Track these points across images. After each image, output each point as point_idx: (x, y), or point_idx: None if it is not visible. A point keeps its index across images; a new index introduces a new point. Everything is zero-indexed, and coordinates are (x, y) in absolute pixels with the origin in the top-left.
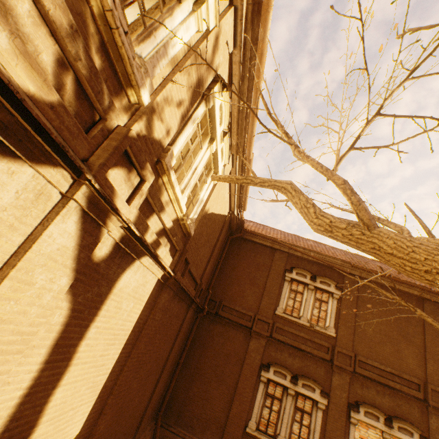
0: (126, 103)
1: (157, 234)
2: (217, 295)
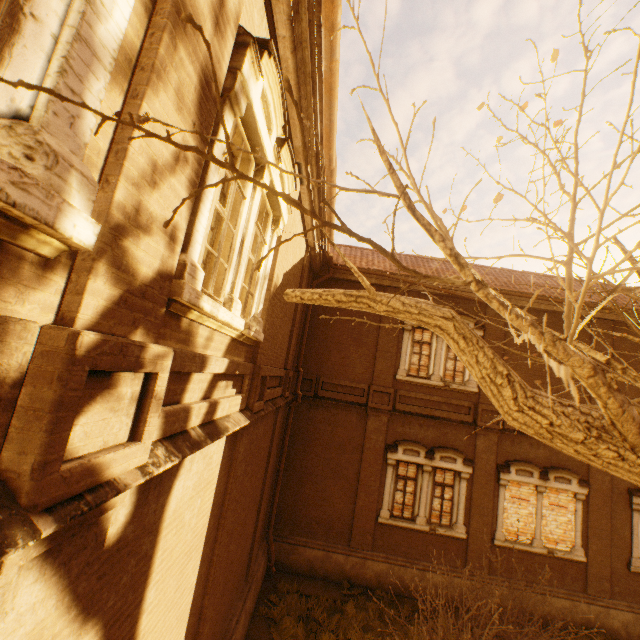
0: (35, 265)
1: (207, 393)
2: (311, 371)
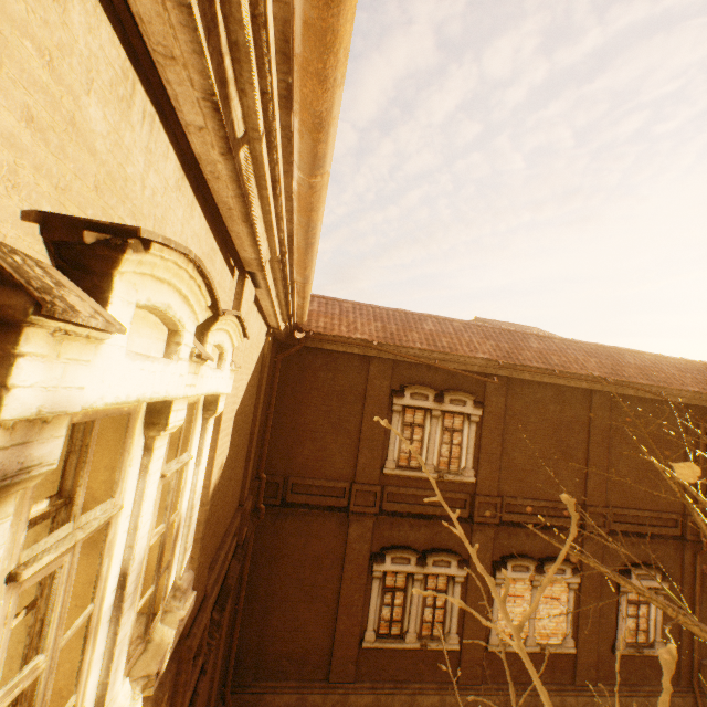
0: None
1: None
2: (277, 471)
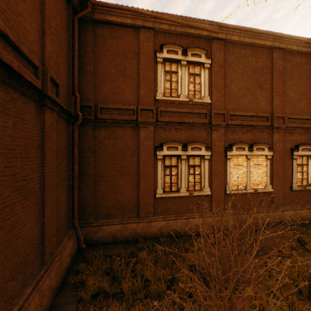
0: None
1: None
2: (89, 100)
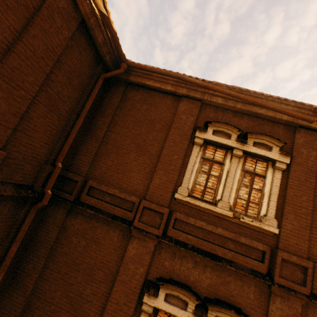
0: None
1: None
2: (80, 172)
